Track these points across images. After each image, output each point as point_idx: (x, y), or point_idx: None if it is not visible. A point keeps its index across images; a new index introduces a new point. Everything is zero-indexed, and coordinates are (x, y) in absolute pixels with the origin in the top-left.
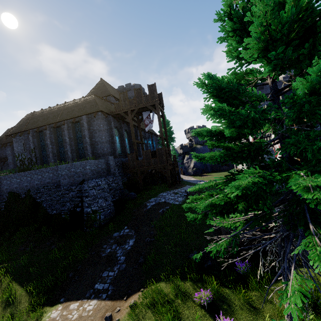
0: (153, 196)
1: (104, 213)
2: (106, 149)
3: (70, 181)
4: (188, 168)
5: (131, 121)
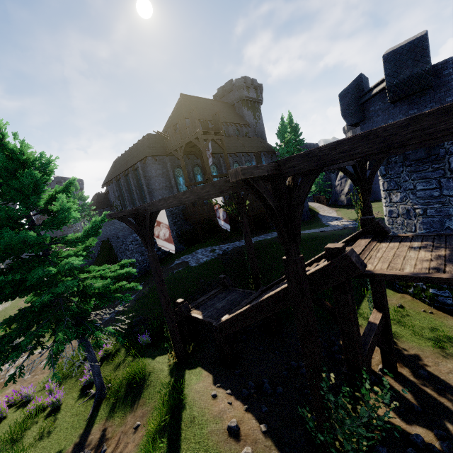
0: (188, 253)
1: (139, 266)
2: (161, 196)
3: (122, 235)
4: (341, 193)
5: (181, 161)
